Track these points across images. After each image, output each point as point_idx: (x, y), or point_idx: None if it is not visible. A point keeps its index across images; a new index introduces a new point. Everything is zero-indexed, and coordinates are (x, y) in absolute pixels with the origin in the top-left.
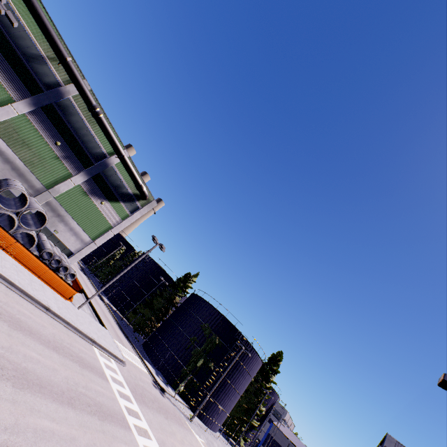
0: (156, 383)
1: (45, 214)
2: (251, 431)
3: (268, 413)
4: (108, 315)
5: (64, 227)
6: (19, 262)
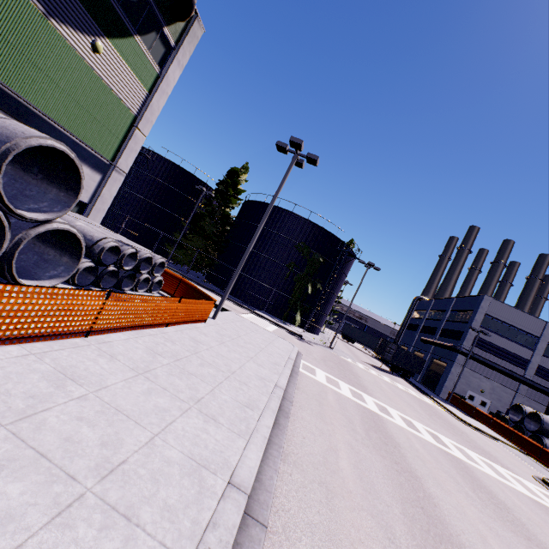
0: (292, 334)
1: (64, 150)
2: None
3: None
4: None
5: None
6: (127, 329)
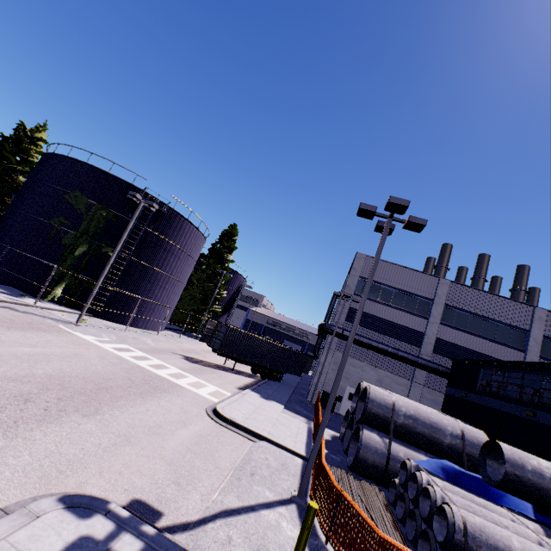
0: None
1: None
2: (219, 320)
3: (236, 298)
4: None
5: None
6: None
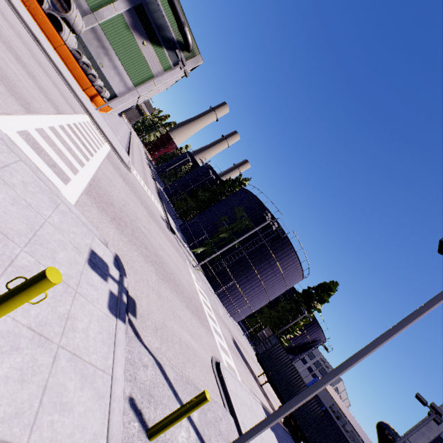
0: (168, 224)
1: None
2: None
3: (307, 348)
4: (150, 181)
5: (109, 63)
6: (36, 22)
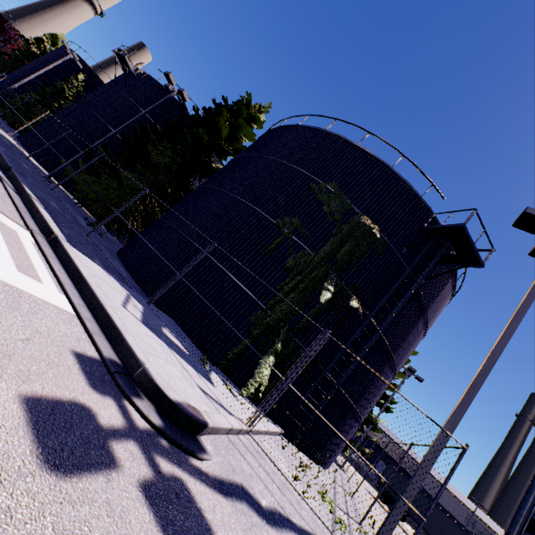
0: (128, 382)
1: None
2: None
3: None
4: None
5: None
6: None
